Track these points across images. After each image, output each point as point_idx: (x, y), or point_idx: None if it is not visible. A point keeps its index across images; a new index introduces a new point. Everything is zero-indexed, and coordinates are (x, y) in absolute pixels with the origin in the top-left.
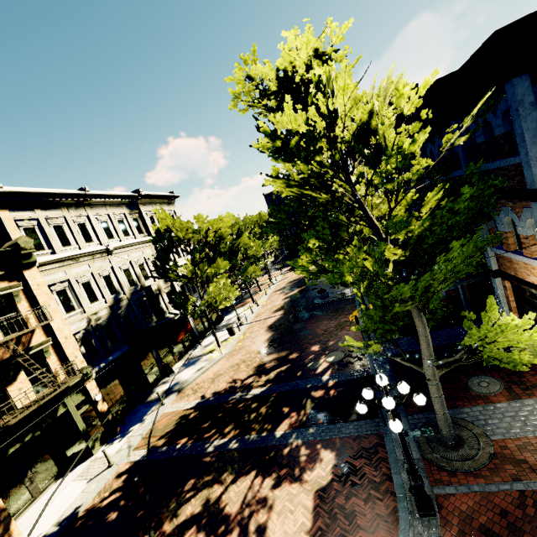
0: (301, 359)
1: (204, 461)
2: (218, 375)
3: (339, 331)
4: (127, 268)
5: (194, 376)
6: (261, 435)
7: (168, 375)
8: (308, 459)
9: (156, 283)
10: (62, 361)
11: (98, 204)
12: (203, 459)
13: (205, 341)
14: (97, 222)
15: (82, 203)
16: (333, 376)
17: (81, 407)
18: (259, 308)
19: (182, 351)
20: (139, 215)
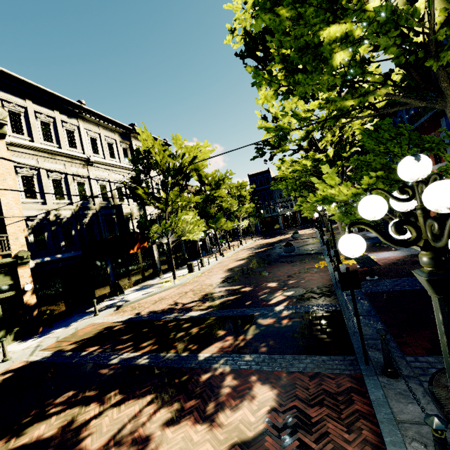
0: (254, 292)
1: (99, 373)
2: (163, 298)
3: (302, 273)
4: (105, 185)
5: (139, 297)
6: (180, 355)
7: (116, 294)
8: (233, 392)
9: (130, 207)
10: (1, 237)
11: (92, 121)
12: (99, 370)
13: (165, 275)
14: (87, 136)
15: (76, 114)
16: (289, 307)
17: (5, 291)
18: (224, 258)
19: (140, 278)
20: (130, 146)
